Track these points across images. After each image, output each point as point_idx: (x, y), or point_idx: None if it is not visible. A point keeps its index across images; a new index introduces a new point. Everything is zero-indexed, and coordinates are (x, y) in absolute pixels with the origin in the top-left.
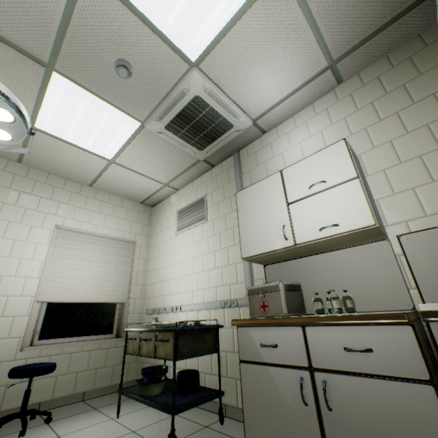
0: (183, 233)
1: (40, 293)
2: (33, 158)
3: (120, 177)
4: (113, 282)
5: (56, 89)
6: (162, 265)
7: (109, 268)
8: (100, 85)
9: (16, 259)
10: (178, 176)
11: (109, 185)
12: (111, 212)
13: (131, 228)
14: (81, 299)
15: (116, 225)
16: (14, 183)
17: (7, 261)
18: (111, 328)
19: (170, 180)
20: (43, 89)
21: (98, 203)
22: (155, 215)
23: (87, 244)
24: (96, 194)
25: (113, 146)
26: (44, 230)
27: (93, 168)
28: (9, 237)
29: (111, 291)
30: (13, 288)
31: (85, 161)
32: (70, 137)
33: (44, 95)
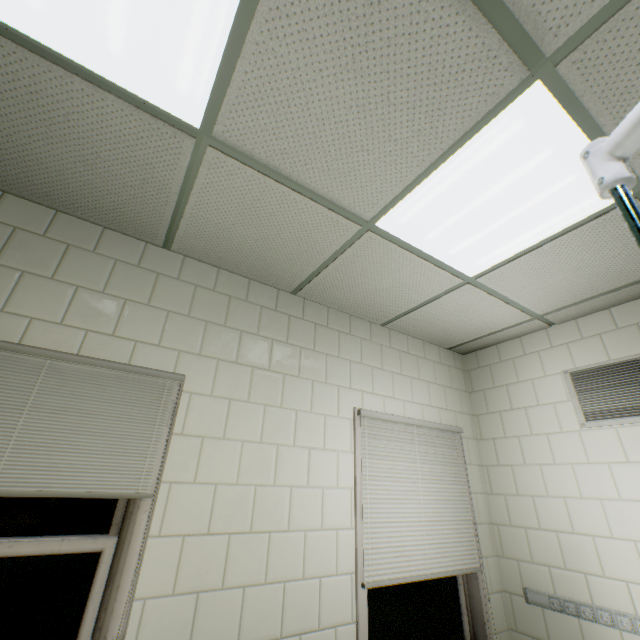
0: (615, 428)
1: (363, 566)
2: (322, 284)
3: (455, 308)
4: (451, 523)
5: (501, 129)
6: (545, 490)
7: (440, 493)
8: (633, 100)
9: (317, 489)
10: (585, 299)
11: (419, 322)
12: (414, 372)
13: (445, 401)
14: (419, 571)
15: (425, 397)
16: (291, 333)
17: (305, 495)
18: (459, 626)
19: (556, 308)
20: (464, 137)
21: (396, 356)
22: (476, 371)
23: (401, 444)
24: (390, 338)
25: (506, 249)
26: (341, 422)
27: (418, 294)
28: (300, 444)
29: (454, 544)
30: (323, 557)
31: (414, 283)
32: (428, 239)
33: (453, 151)
